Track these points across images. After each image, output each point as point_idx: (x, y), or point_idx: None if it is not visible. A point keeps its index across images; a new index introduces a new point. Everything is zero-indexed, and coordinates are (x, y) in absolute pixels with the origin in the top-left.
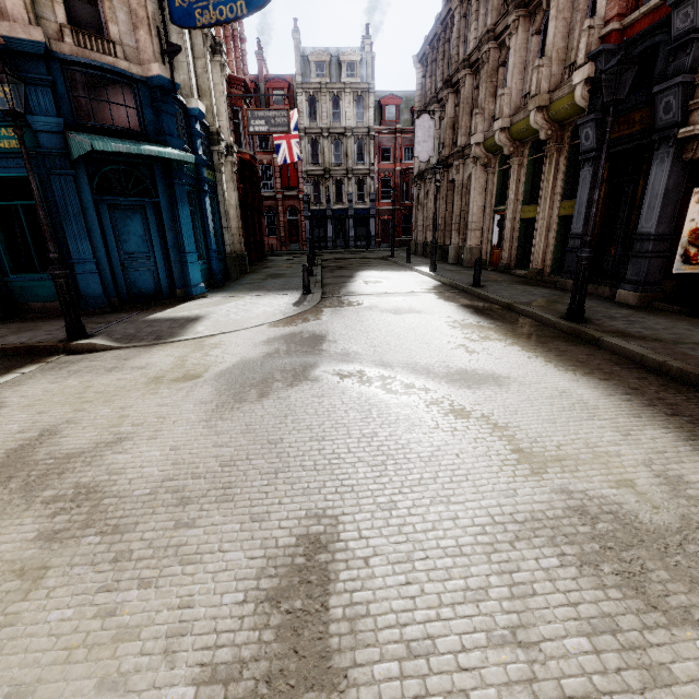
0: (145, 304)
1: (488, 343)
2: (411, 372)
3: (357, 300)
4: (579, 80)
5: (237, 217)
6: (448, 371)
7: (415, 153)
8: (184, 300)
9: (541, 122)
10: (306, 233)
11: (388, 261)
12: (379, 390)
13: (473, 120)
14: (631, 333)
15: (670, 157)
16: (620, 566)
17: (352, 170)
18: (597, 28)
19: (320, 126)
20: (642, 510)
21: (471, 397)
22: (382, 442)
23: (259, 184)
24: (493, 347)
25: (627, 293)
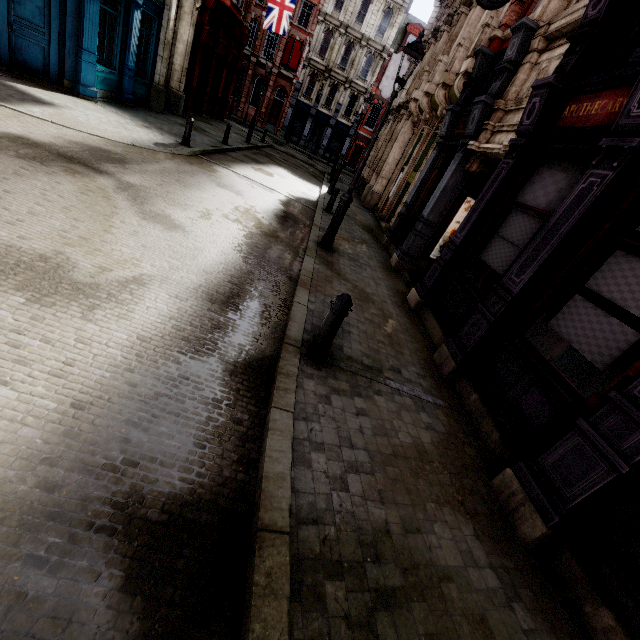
0: (25, 75)
1: (231, 222)
2: (127, 198)
3: (216, 169)
4: (462, 70)
5: (185, 55)
6: (155, 211)
7: (380, 85)
8: (67, 93)
9: (441, 99)
10: (285, 120)
11: (322, 175)
12: (77, 189)
13: (422, 76)
14: (335, 266)
15: (457, 161)
16: (5, 268)
17: (351, 81)
18: (491, 29)
19: (342, 19)
20: (81, 273)
21: (131, 221)
22: (6, 197)
23: (244, 41)
24: (226, 224)
25: (395, 257)
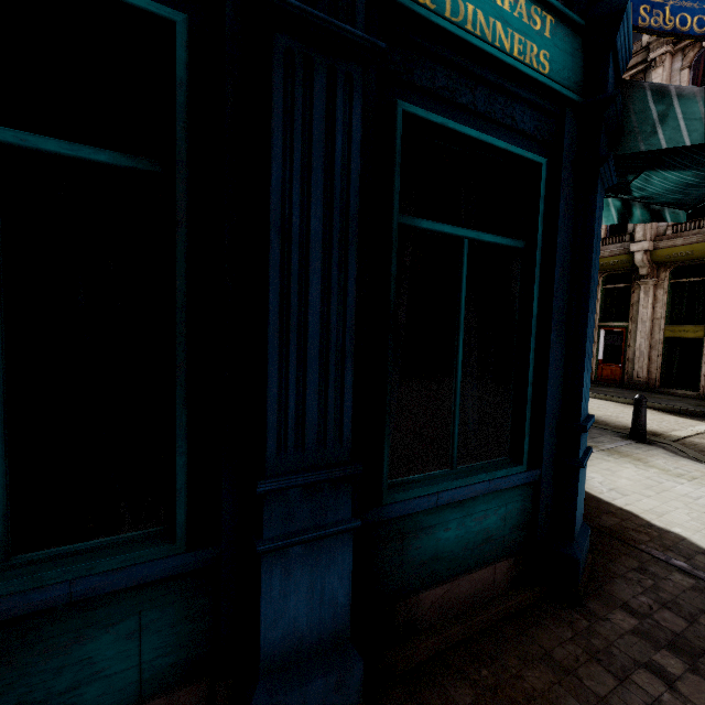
0: None
1: None
2: None
3: None
4: None
5: None
6: None
7: None
8: None
9: None
10: None
11: None
12: None
13: None
14: None
15: None
16: None
17: None
18: None
19: None
20: None
21: None
22: None
23: None
24: None
25: None
